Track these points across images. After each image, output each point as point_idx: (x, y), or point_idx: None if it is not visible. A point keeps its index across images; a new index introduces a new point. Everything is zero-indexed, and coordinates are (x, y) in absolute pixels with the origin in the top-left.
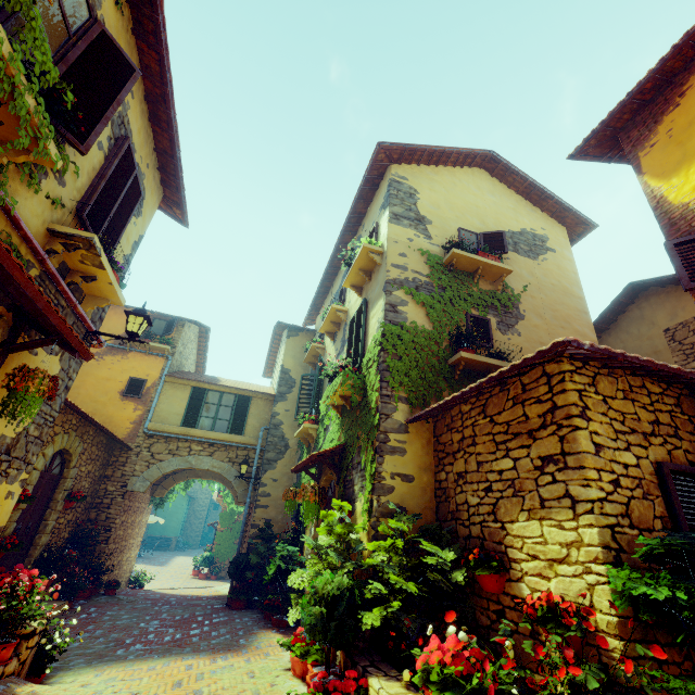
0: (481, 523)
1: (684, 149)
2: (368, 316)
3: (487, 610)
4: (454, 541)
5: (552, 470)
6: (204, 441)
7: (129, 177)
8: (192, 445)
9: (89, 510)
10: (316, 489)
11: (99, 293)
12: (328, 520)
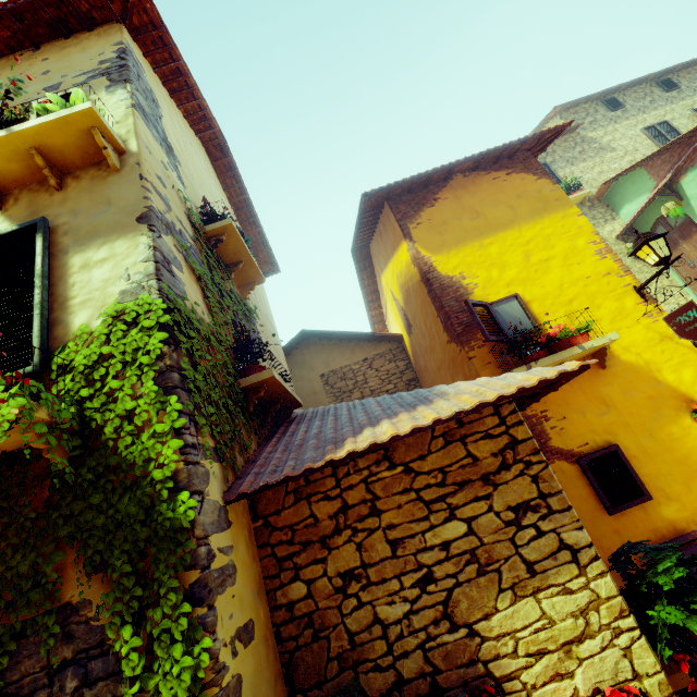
0: (424, 646)
1: (443, 238)
2: (61, 260)
3: None
4: None
5: (533, 521)
6: None
7: None
8: None
9: None
10: None
11: None
12: None
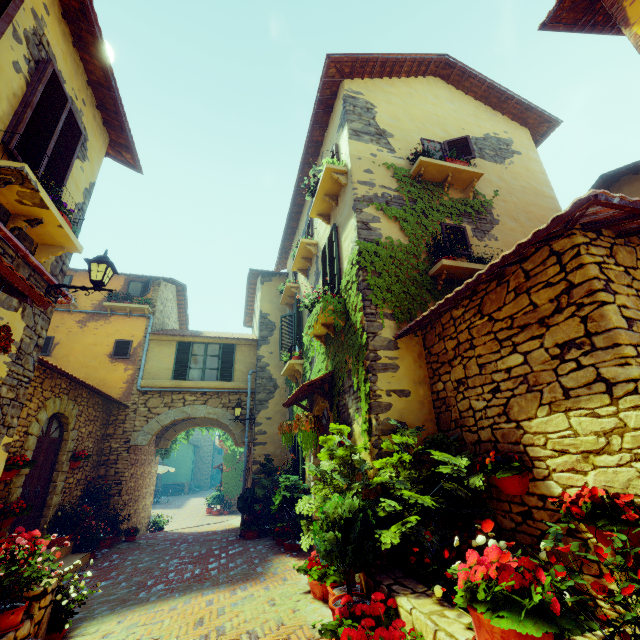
0: (491, 427)
1: None
2: (340, 241)
3: (509, 513)
4: (461, 449)
5: (575, 356)
6: (196, 391)
7: (62, 110)
8: (186, 396)
9: (98, 468)
10: (311, 418)
11: (51, 241)
12: (328, 445)
